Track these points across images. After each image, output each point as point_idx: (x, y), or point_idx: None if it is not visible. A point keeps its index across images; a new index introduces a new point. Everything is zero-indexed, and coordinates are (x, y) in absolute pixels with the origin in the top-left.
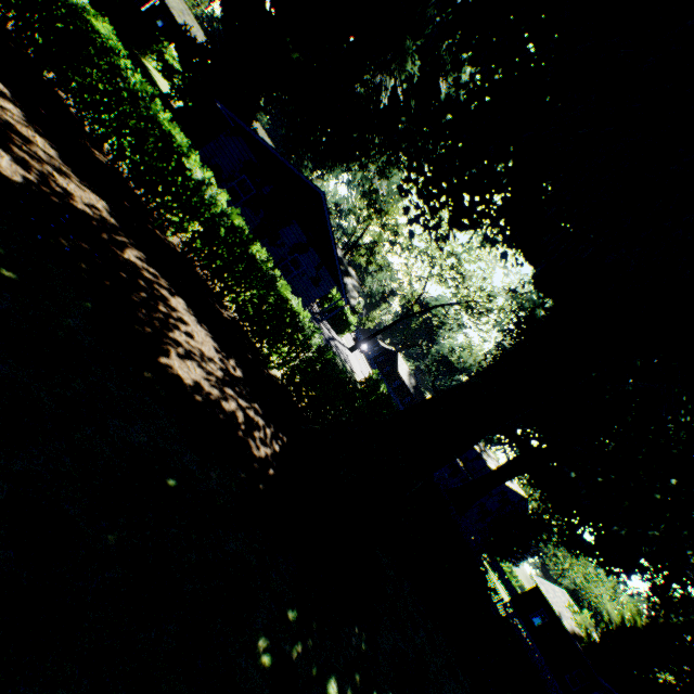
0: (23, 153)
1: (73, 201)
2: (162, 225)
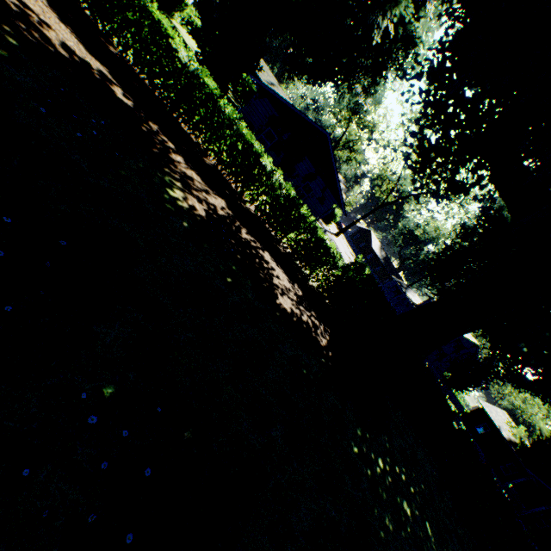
0: (196, 192)
1: (217, 211)
2: (246, 201)
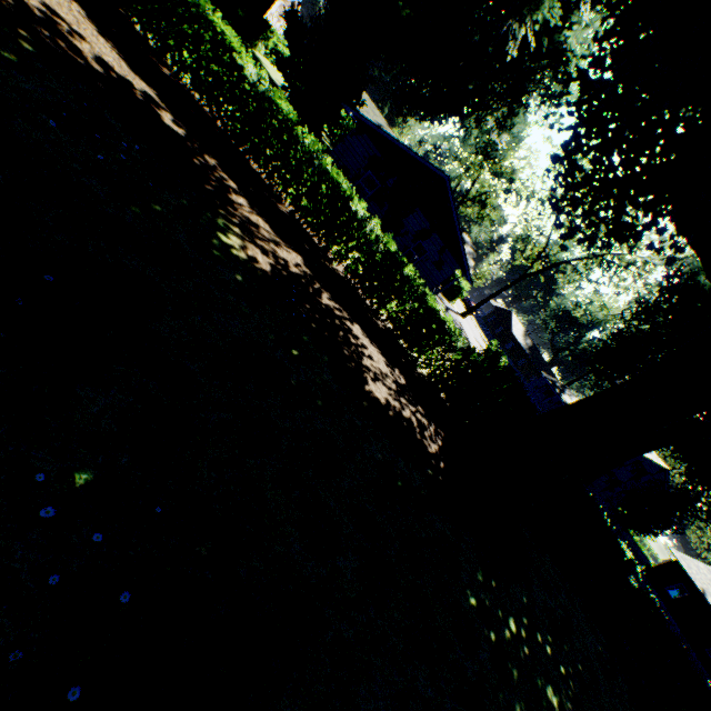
0: (261, 241)
1: (289, 268)
2: (331, 259)
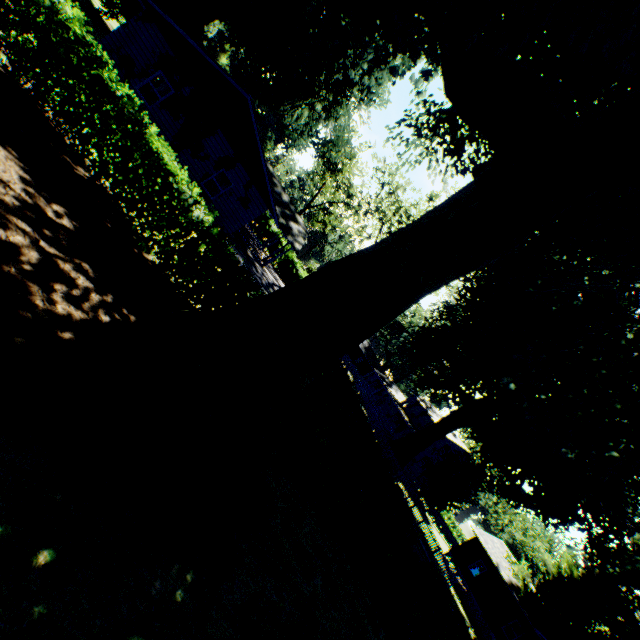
0: None
1: None
2: None
